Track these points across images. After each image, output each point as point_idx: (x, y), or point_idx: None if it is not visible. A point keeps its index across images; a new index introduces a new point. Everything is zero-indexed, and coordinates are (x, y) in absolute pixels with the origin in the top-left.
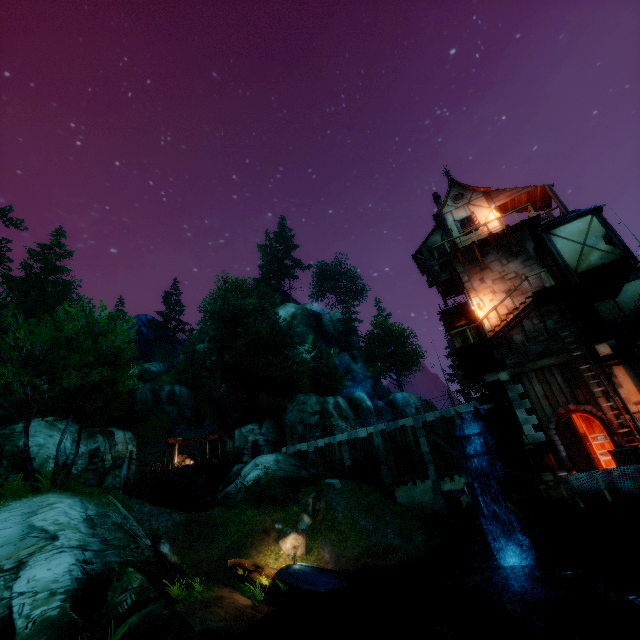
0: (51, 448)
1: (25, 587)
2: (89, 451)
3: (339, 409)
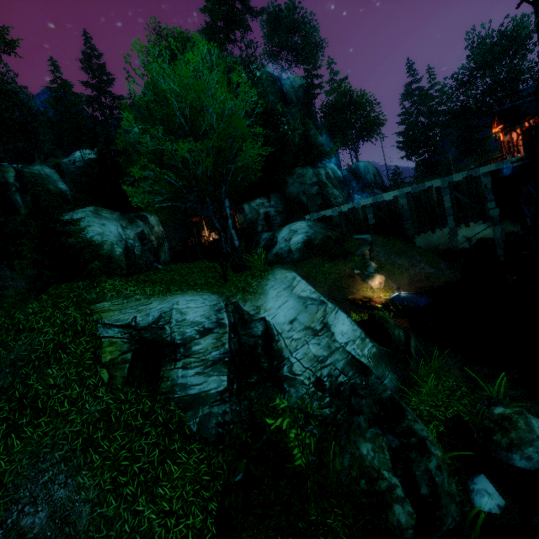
0: (110, 235)
1: (345, 339)
2: (136, 235)
3: (330, 179)
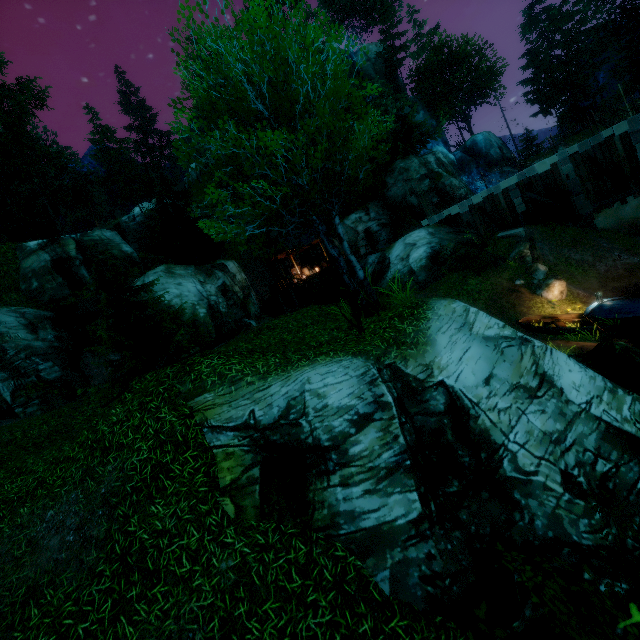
0: (189, 296)
1: (583, 396)
2: (218, 289)
3: (443, 166)
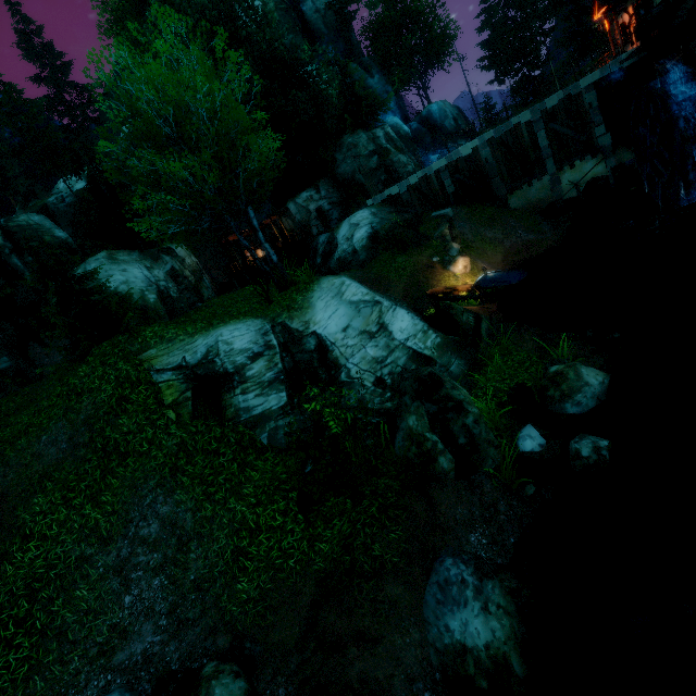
0: (136, 282)
1: (404, 335)
2: (167, 274)
3: (392, 142)
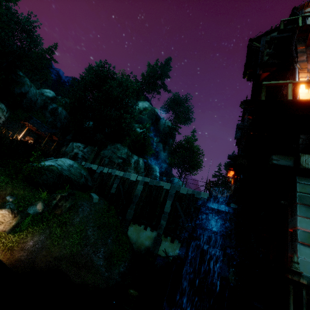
0: None
1: None
2: None
3: (137, 164)
